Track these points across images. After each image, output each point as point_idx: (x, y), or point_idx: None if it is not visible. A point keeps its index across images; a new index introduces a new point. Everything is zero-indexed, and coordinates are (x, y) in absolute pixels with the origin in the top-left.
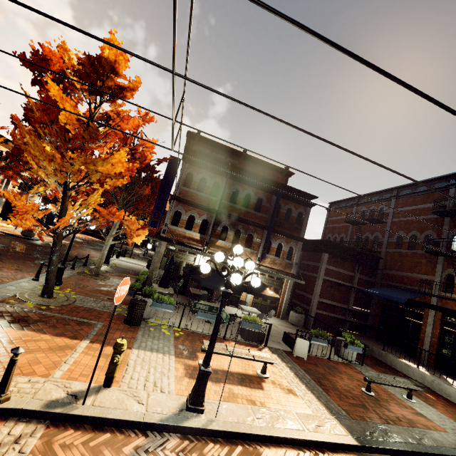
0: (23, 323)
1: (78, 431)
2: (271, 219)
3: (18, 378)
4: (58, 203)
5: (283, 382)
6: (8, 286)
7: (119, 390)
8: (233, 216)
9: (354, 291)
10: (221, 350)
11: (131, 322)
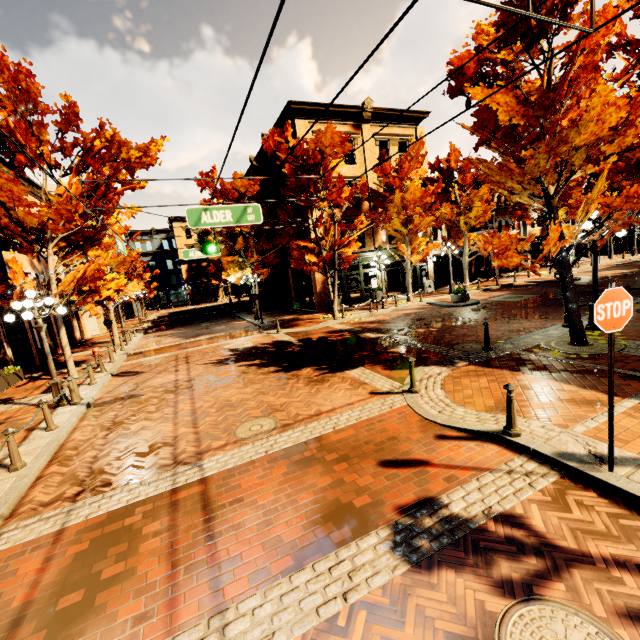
0: (545, 371)
1: (602, 498)
2: None
3: (532, 421)
4: None
5: None
6: (532, 335)
7: None
8: None
9: None
10: None
11: None
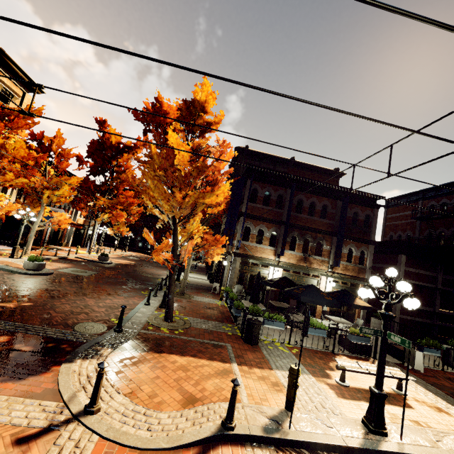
0: (176, 349)
1: None
2: (339, 225)
3: (222, 404)
4: (115, 226)
5: (423, 399)
6: (135, 313)
7: (301, 413)
8: (300, 226)
9: (439, 293)
10: (358, 369)
11: (252, 342)
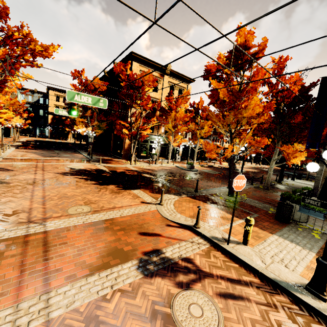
0: (215, 204)
1: (222, 254)
2: None
3: (205, 223)
4: None
5: None
6: (215, 189)
7: (251, 249)
8: None
9: None
10: None
11: (279, 219)
